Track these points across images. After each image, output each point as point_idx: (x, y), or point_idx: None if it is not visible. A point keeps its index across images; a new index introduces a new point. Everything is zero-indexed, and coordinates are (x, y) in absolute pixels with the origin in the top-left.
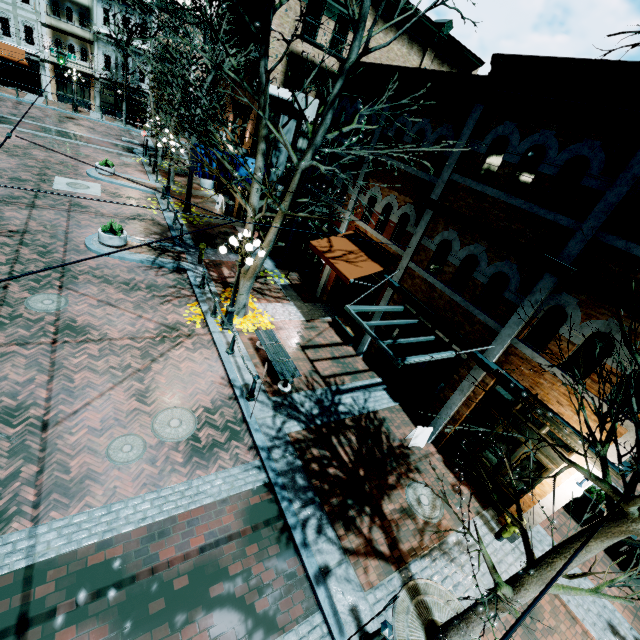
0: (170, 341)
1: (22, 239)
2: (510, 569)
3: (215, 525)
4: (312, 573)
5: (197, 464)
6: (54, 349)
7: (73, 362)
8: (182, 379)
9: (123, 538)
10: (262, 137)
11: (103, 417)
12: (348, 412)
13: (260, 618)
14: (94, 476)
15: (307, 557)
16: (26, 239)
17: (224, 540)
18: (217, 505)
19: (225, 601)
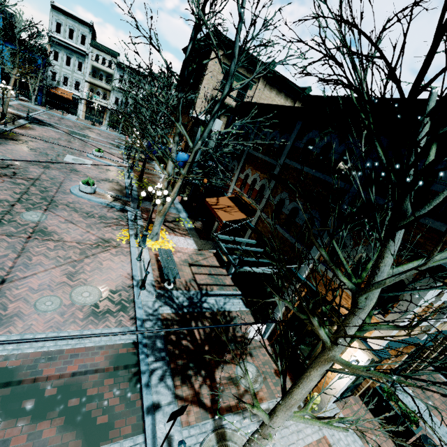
0: (102, 248)
1: (34, 183)
2: (306, 438)
3: (89, 361)
4: (146, 405)
5: (91, 321)
6: (27, 241)
7: (36, 250)
8: (101, 270)
9: (24, 356)
10: (177, 133)
11: (41, 283)
12: (209, 308)
13: (97, 428)
14: (21, 315)
15: (146, 394)
16: (36, 183)
17: (91, 371)
18: (95, 348)
19: (77, 411)
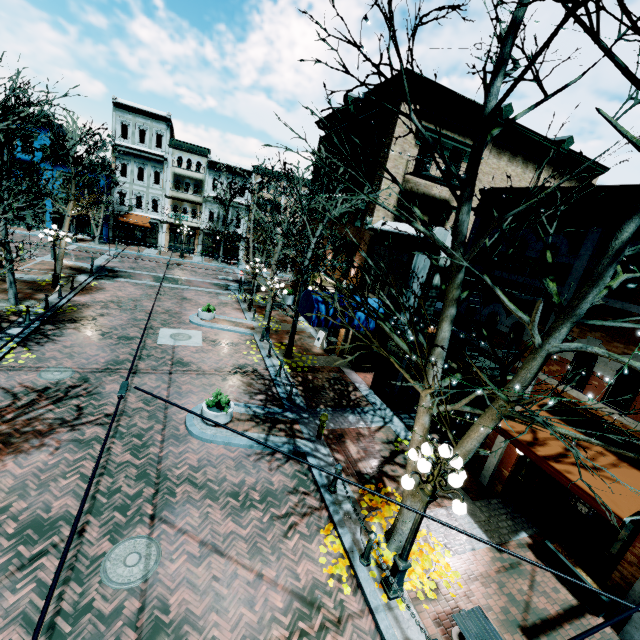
0: None
1: (117, 426)
2: None
3: None
4: None
5: None
6: None
7: None
8: None
9: None
10: (452, 299)
11: None
12: None
13: None
14: None
15: None
16: (121, 426)
17: None
18: None
19: None
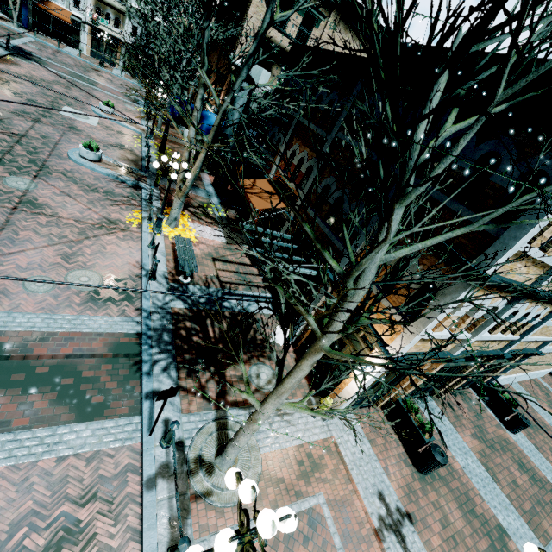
0: (106, 229)
1: (19, 140)
2: (313, 436)
3: (85, 345)
4: (145, 391)
5: (90, 307)
6: (12, 212)
7: (23, 224)
8: (104, 255)
9: (12, 333)
10: (201, 84)
11: (31, 261)
12: (230, 308)
13: (92, 406)
14: (7, 293)
15: (146, 381)
16: (22, 141)
17: (88, 356)
18: (93, 335)
19: (70, 389)
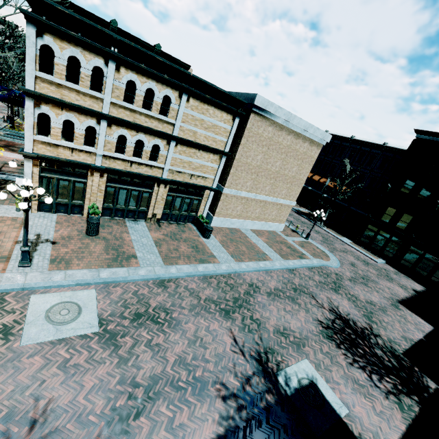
0: None
1: None
2: (7, 215)
3: None
4: None
5: None
6: None
7: None
8: None
9: None
10: None
11: None
12: None
13: None
14: None
15: None
16: None
17: None
18: None
19: None
